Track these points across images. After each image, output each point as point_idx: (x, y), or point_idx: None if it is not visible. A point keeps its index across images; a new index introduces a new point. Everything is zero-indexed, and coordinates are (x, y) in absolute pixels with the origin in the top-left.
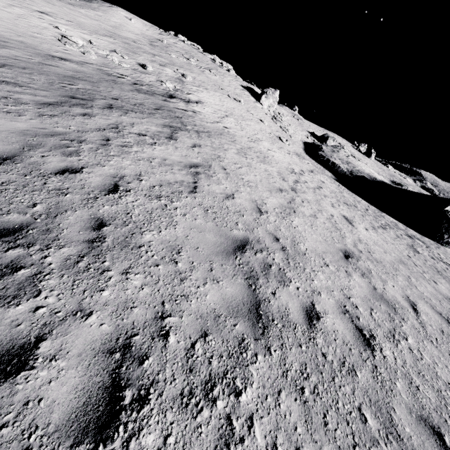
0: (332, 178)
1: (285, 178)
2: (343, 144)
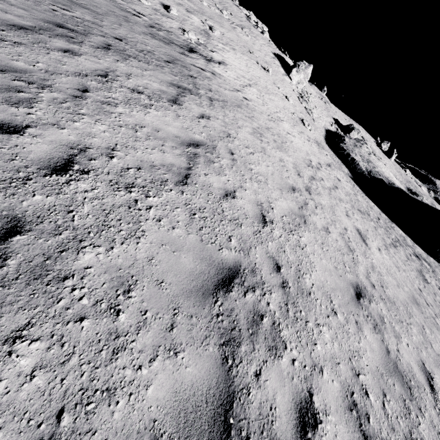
0: (348, 175)
1: (300, 173)
2: (366, 138)
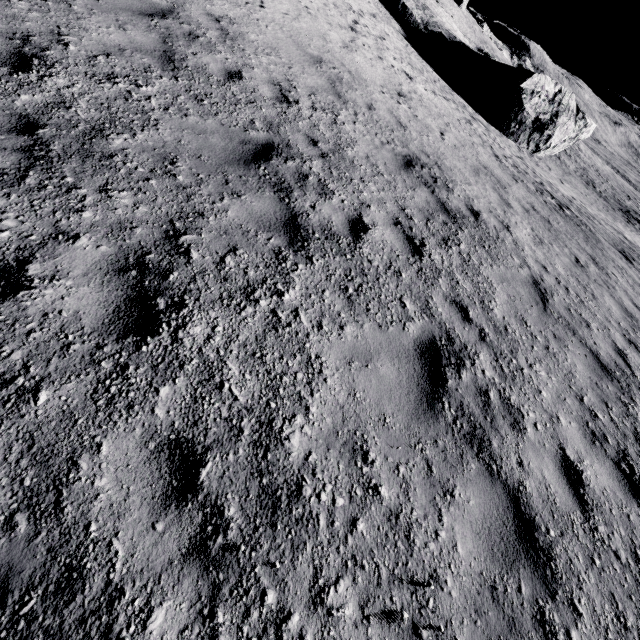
0: (400, 33)
1: (343, 15)
2: None
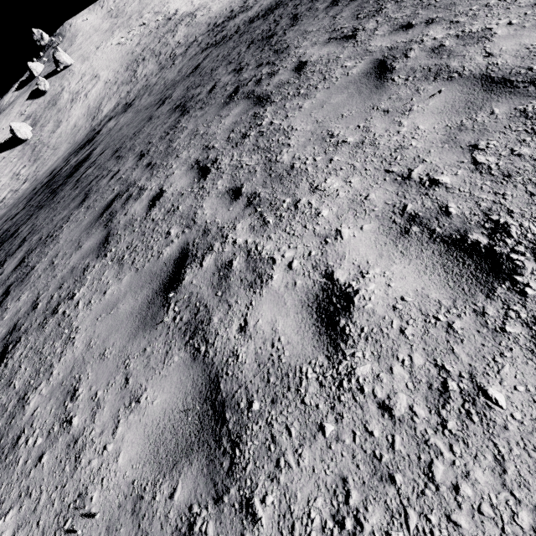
0: None
1: None
2: None
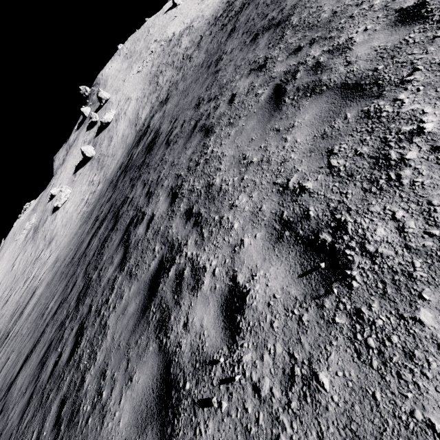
0: None
1: None
2: None
